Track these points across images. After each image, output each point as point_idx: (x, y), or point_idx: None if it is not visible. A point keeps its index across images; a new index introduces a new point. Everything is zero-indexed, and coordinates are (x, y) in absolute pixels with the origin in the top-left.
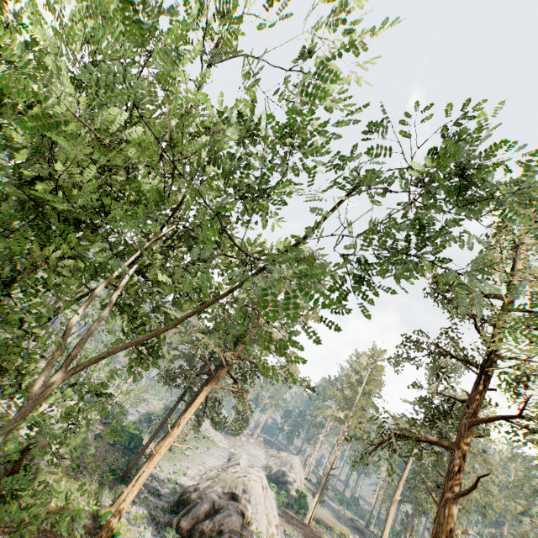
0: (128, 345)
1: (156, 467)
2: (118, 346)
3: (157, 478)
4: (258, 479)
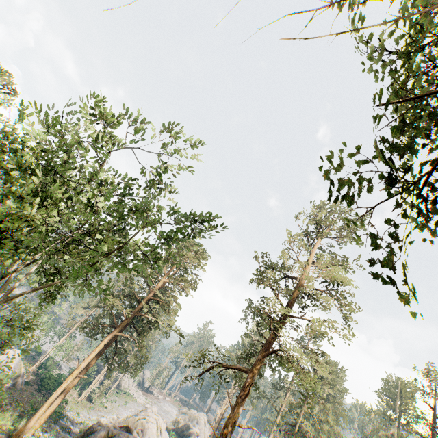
0: (36, 289)
1: (74, 413)
2: (32, 289)
3: (72, 420)
4: (154, 420)
